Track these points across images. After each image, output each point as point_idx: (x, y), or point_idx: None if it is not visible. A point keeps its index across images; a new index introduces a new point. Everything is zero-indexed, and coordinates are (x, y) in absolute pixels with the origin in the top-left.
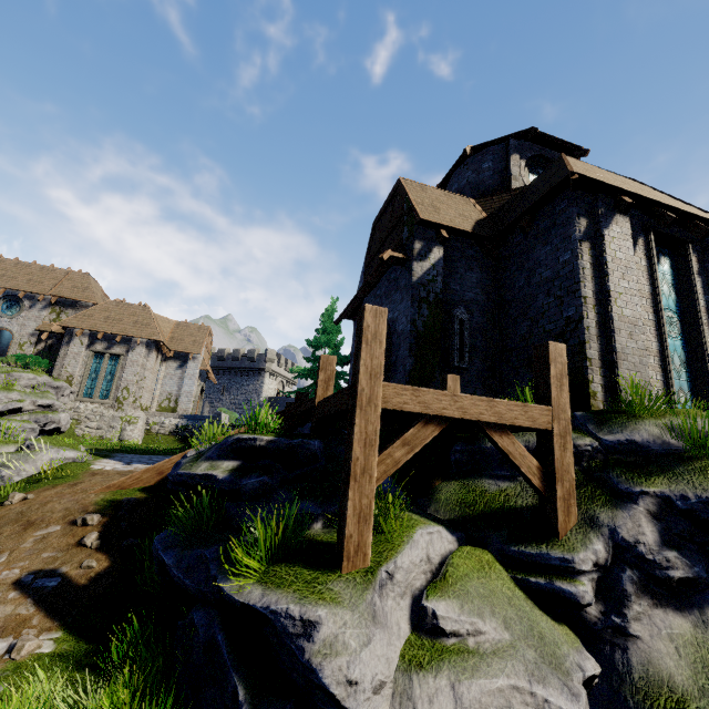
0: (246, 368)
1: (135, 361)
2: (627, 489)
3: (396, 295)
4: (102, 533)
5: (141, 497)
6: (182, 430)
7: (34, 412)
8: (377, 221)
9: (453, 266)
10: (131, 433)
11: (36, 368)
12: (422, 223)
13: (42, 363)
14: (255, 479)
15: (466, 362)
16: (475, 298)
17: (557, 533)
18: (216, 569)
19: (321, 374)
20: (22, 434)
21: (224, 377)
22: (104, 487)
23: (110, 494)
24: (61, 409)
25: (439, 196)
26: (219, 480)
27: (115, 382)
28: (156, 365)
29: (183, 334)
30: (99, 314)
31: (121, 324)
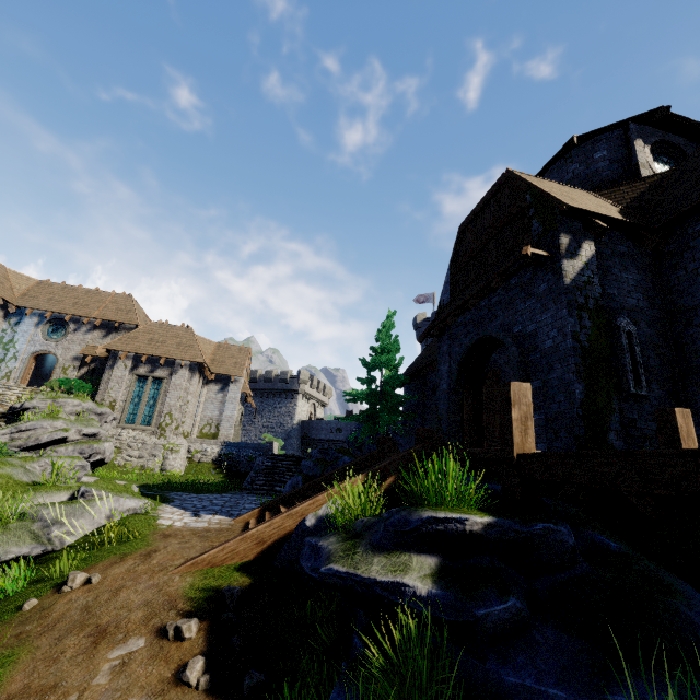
0: (279, 390)
1: (178, 385)
2: None
3: (526, 303)
4: (207, 656)
5: (244, 584)
6: (225, 459)
7: (79, 442)
8: (467, 223)
9: (605, 265)
10: (173, 462)
11: (80, 393)
12: (568, 212)
13: (85, 388)
14: (498, 603)
15: (645, 388)
16: (638, 304)
17: None
18: None
19: (515, 411)
20: (71, 473)
21: (256, 399)
22: (190, 565)
23: (199, 576)
24: (104, 437)
25: (559, 187)
26: (423, 597)
27: (158, 407)
28: (198, 388)
29: (224, 355)
30: (142, 336)
31: (164, 346)
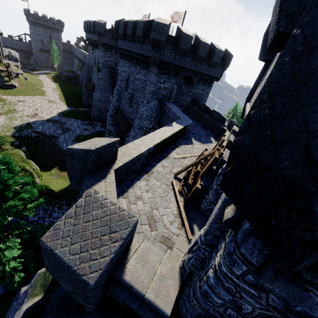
0: None
1: None
2: (13, 72)
3: None
4: None
5: None
6: None
7: None
8: None
9: None
10: None
11: None
12: None
13: None
14: None
15: None
16: None
17: (12, 76)
18: (5, 84)
19: None
20: None
21: None
22: None
23: None
24: None
25: None
26: None
27: None
28: None
29: None
30: None
31: None
